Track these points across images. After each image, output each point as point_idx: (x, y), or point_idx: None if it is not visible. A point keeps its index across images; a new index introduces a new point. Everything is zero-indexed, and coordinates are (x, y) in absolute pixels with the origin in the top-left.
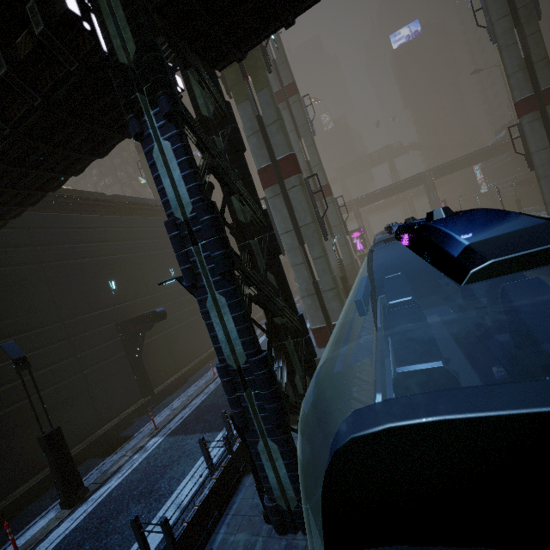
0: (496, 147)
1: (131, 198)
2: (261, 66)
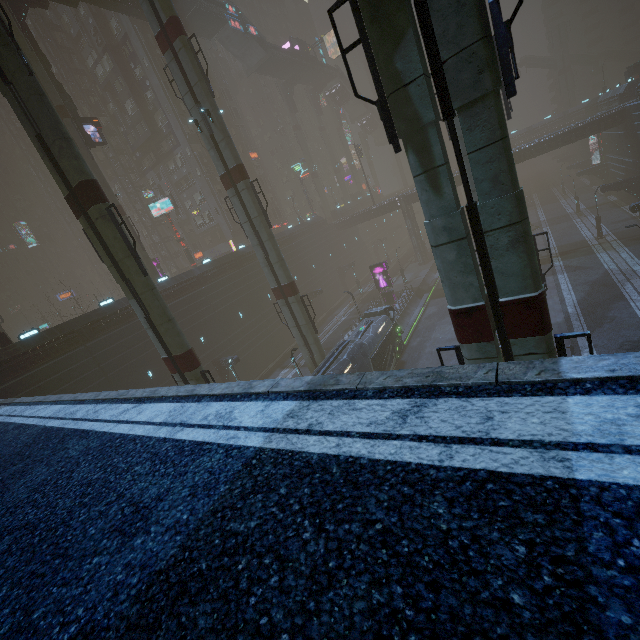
0: (599, 121)
1: (95, 314)
2: (135, 274)
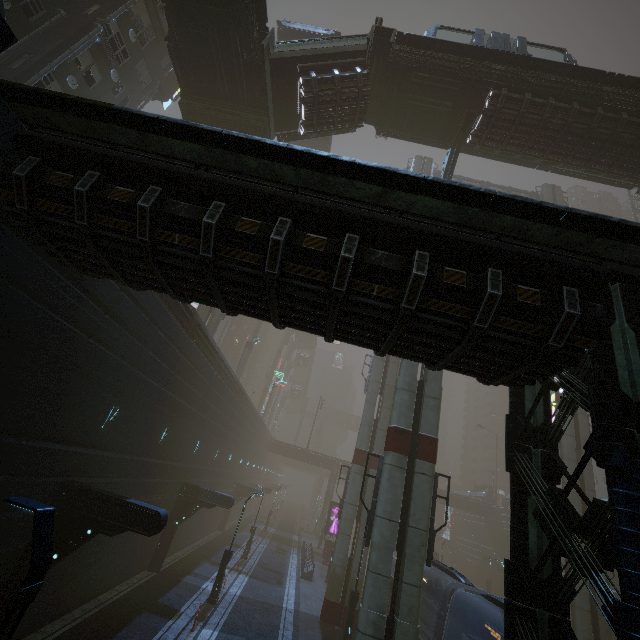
0: (479, 504)
1: (201, 321)
2: None
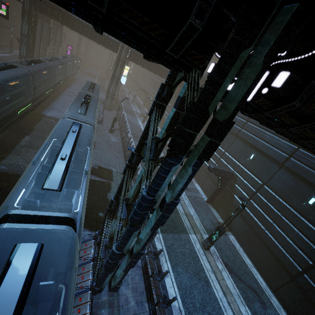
0: None
1: None
2: None
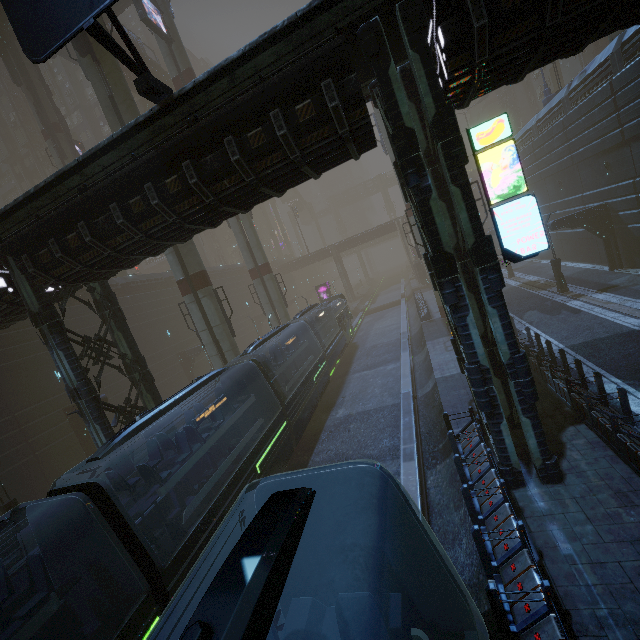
0: None
1: None
2: None
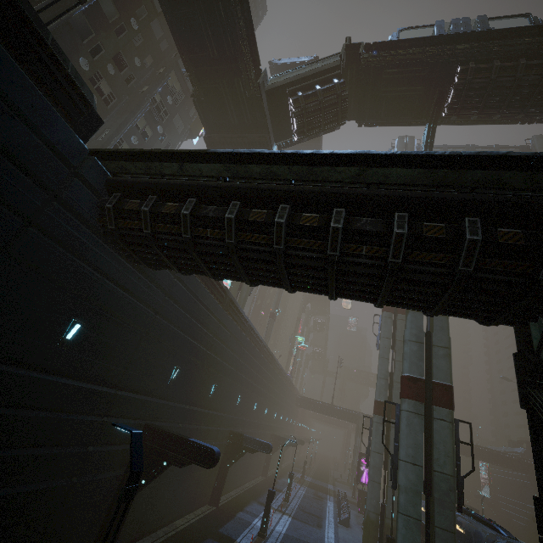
0: (517, 460)
1: (233, 297)
2: None
